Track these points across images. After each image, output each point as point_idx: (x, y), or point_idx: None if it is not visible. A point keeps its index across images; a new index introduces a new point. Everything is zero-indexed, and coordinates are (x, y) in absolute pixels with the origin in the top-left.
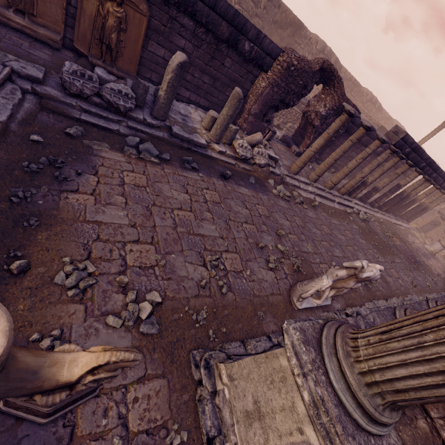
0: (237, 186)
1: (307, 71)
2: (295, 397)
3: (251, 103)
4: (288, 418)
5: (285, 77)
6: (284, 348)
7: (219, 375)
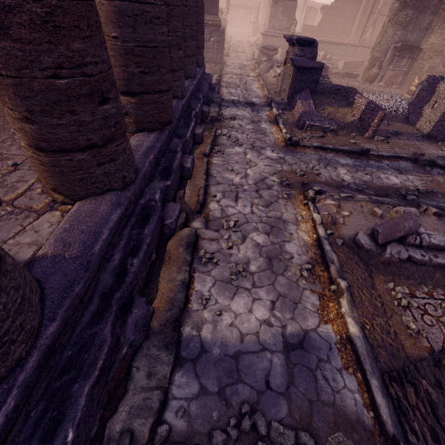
0: None
1: None
2: None
3: None
4: None
5: None
6: None
7: None
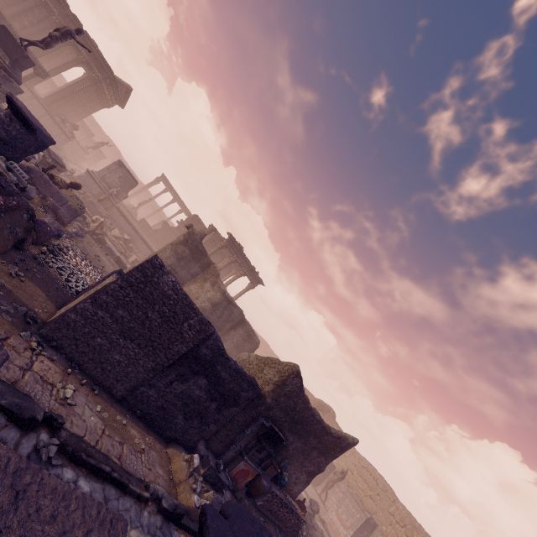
0: None
1: None
2: None
3: None
4: None
5: None
6: None
7: None
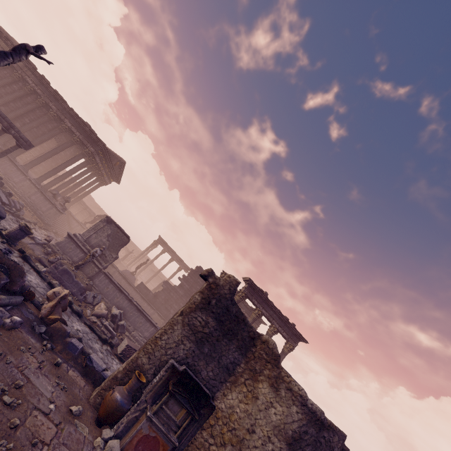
0: None
1: None
2: None
3: None
4: None
5: None
6: None
7: None
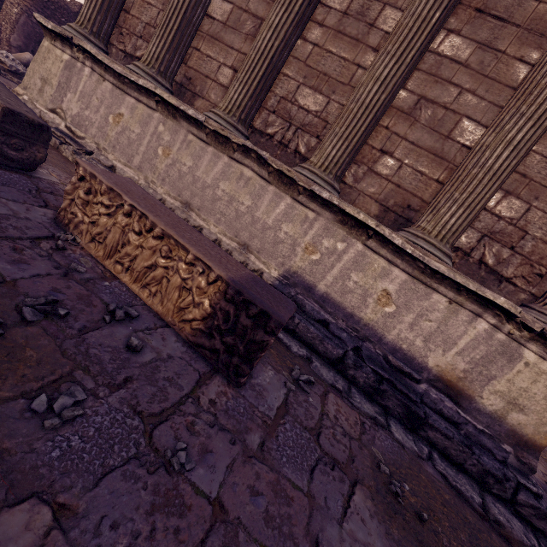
0: (14, 83)
1: (65, 8)
2: (56, 52)
3: (7, 31)
4: (57, 64)
5: (41, 8)
6: (44, 38)
7: (17, 94)
